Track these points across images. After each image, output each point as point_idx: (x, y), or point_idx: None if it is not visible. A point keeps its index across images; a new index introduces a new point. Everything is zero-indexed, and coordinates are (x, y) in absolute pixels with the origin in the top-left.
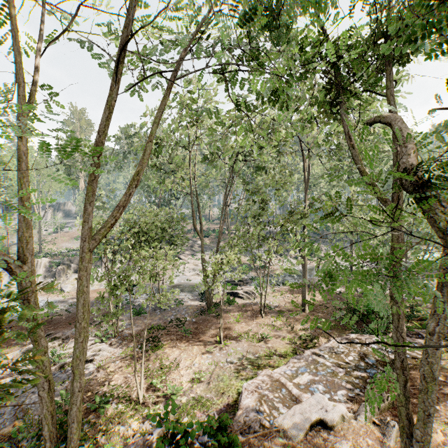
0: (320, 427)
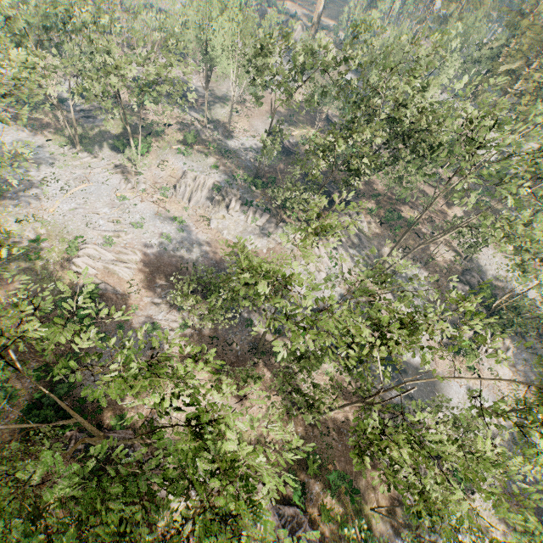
0: None
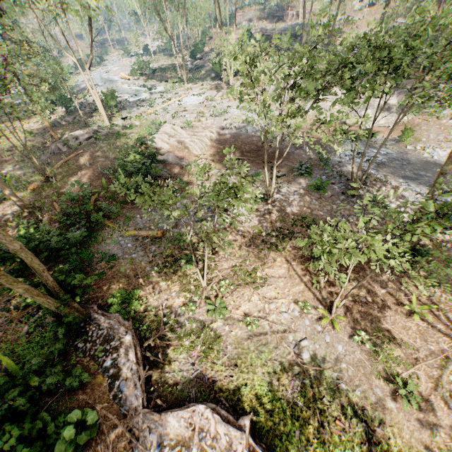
0: None
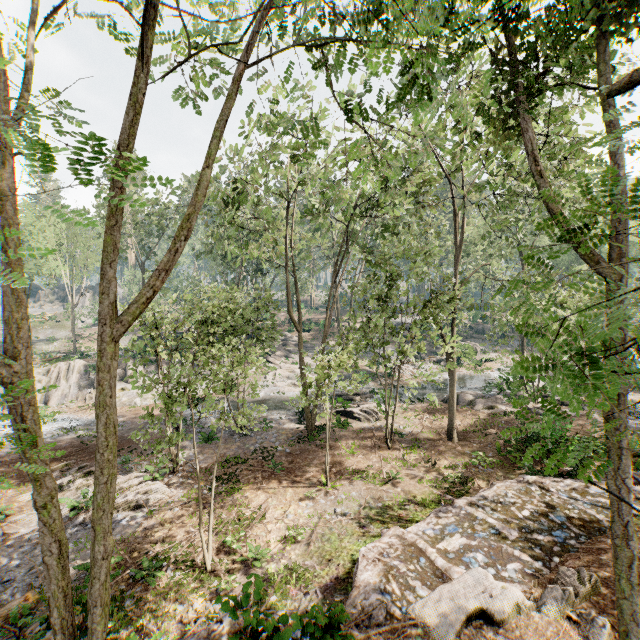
0: (482, 621)
